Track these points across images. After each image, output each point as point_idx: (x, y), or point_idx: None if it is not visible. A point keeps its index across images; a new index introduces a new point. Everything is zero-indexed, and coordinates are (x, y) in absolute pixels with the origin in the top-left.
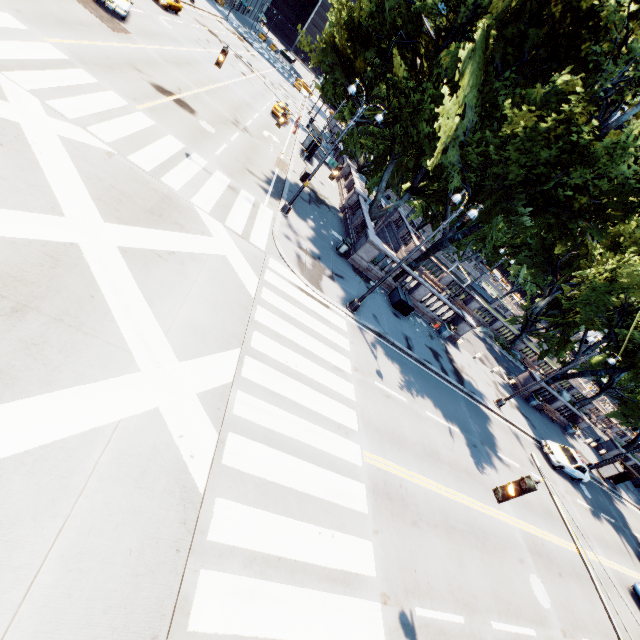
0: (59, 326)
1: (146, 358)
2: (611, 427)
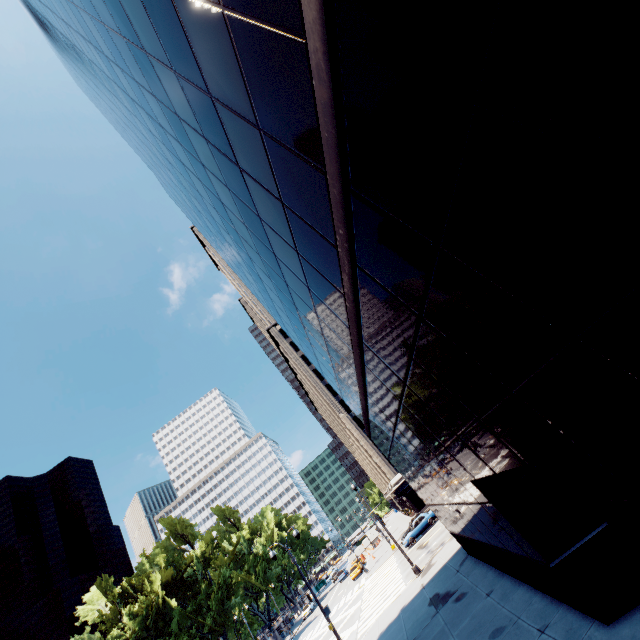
0: None
1: None
2: None
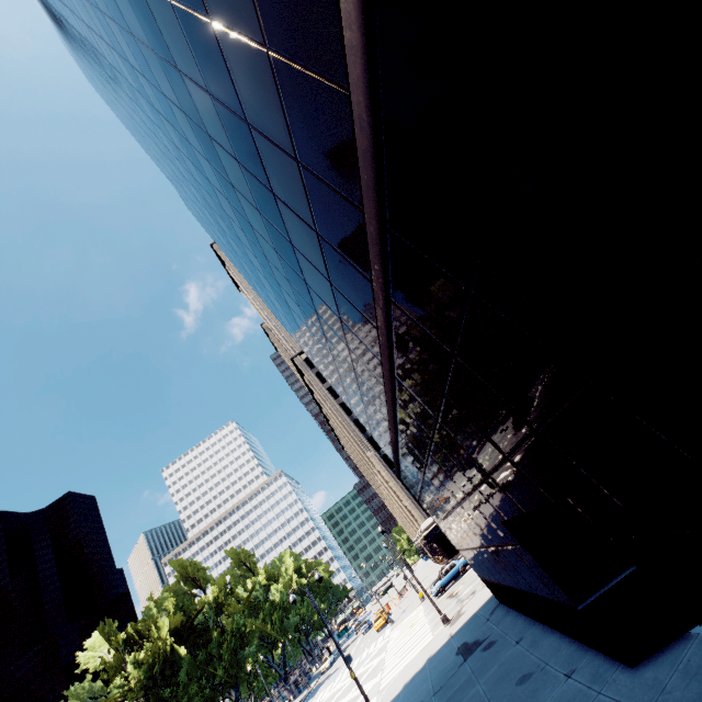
0: (326, 701)
1: (328, 696)
2: None
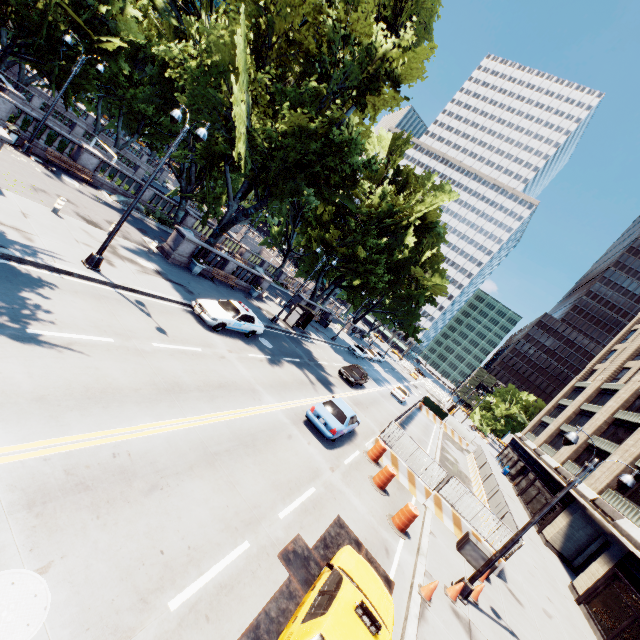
0: None
1: None
2: (306, 291)
